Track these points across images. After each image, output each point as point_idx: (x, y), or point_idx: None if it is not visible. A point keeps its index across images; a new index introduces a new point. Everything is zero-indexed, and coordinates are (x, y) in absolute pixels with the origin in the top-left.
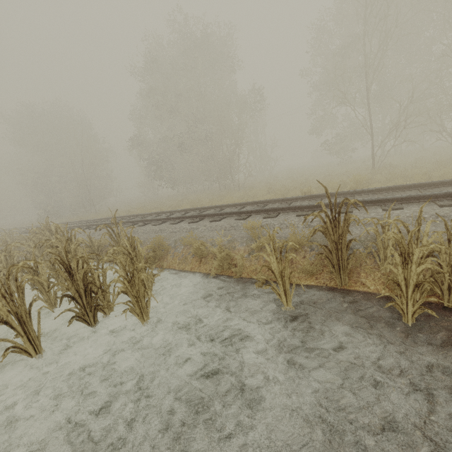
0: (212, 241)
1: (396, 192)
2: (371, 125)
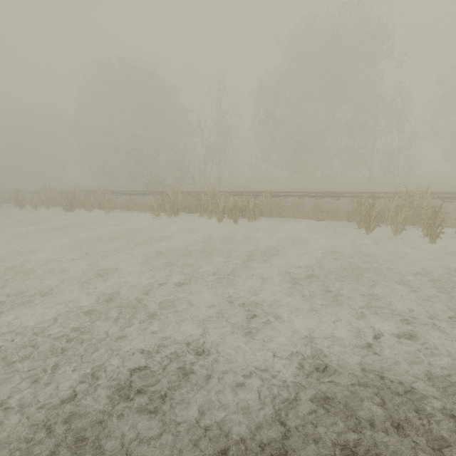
0: None
1: None
2: None
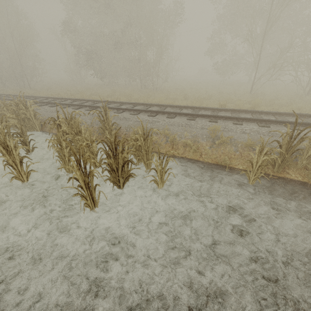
0: (179, 134)
1: (284, 116)
2: (258, 62)
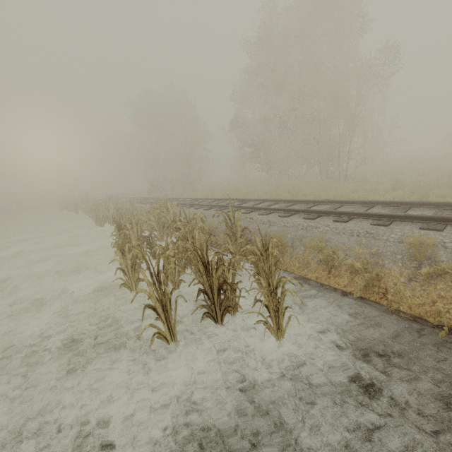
0: (345, 250)
1: None
2: None
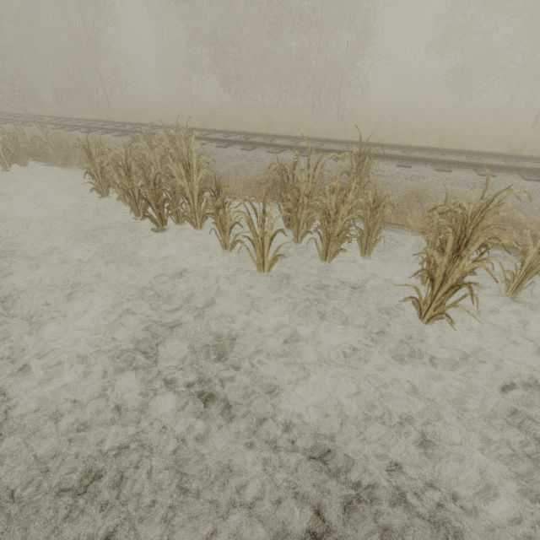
0: None
1: None
2: None
